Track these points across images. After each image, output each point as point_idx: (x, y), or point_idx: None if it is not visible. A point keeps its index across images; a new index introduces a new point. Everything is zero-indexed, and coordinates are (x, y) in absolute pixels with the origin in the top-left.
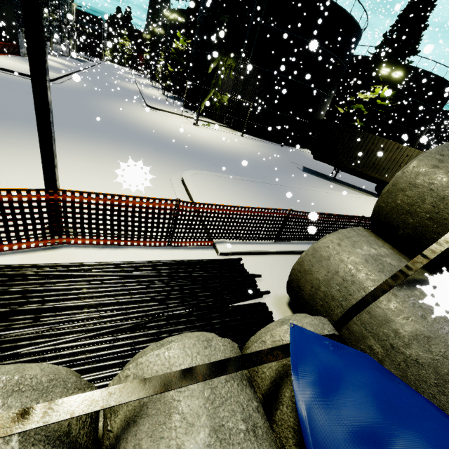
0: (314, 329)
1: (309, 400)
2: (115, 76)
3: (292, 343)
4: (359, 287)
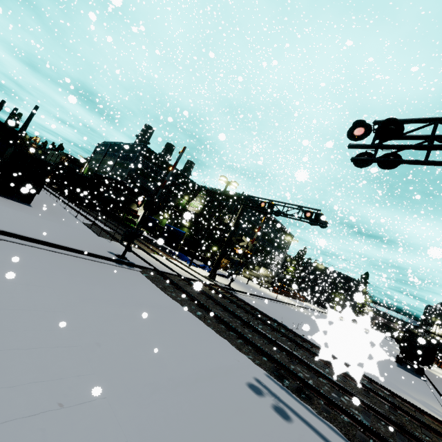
0: None
1: None
2: None
3: None
4: None
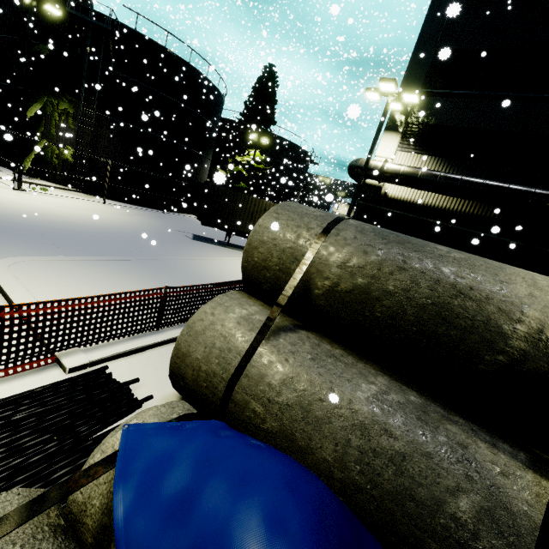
0: (159, 418)
1: (129, 506)
2: None
3: (122, 448)
4: (235, 352)
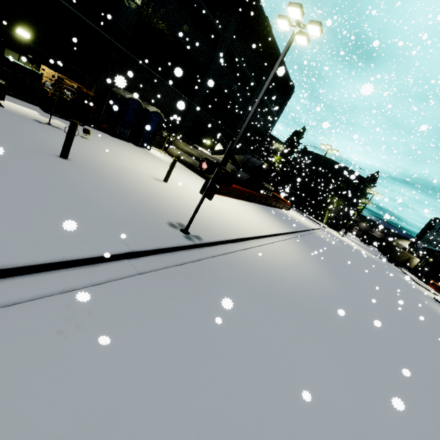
0: None
1: None
2: None
3: None
4: None
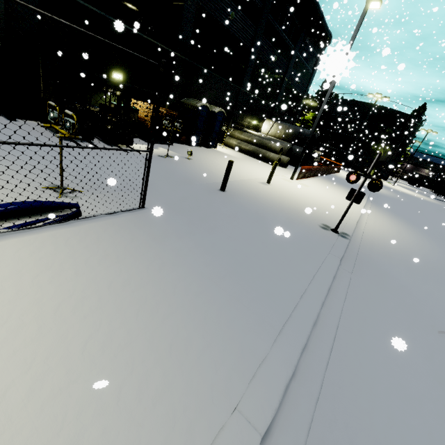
0: None
1: None
2: None
3: None
4: None
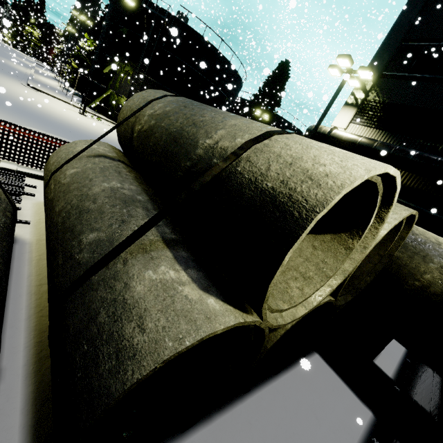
0: None
1: None
2: (5, 55)
3: None
4: (66, 159)
